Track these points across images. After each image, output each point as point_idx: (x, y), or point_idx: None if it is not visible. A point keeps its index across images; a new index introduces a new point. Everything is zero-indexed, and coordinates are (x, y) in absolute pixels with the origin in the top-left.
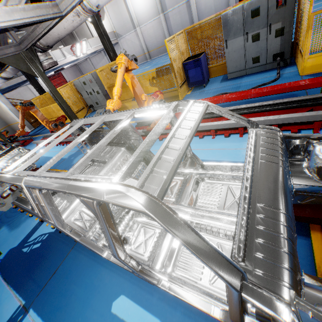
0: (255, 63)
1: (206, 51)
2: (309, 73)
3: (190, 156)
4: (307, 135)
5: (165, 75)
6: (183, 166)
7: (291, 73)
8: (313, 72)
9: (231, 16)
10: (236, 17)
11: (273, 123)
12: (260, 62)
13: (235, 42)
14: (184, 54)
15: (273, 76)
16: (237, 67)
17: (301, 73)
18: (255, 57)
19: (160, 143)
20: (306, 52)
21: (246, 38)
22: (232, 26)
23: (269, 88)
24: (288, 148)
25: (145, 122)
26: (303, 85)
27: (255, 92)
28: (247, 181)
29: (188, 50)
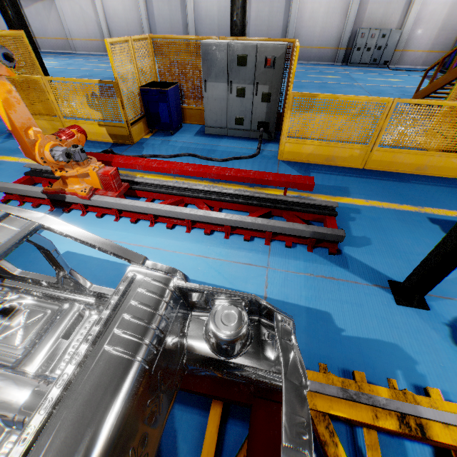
0: (238, 125)
1: (181, 82)
2: (286, 159)
3: (65, 276)
4: (206, 288)
5: (106, 98)
6: (60, 287)
7: (271, 153)
8: (290, 159)
9: (213, 50)
10: (220, 55)
11: (225, 223)
12: (244, 125)
13: (217, 88)
14: (147, 74)
15: (254, 150)
16: (217, 121)
17: (279, 157)
18: (239, 117)
19: (64, 218)
20: (285, 134)
21: (230, 88)
22: (214, 64)
23: (232, 172)
24: (187, 300)
25: (48, 170)
26: (266, 180)
27: (216, 172)
28: (41, 414)
29: (156, 70)
